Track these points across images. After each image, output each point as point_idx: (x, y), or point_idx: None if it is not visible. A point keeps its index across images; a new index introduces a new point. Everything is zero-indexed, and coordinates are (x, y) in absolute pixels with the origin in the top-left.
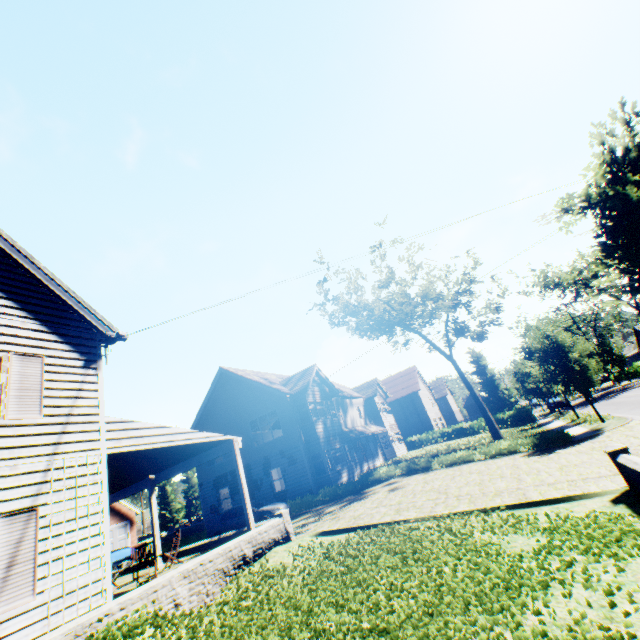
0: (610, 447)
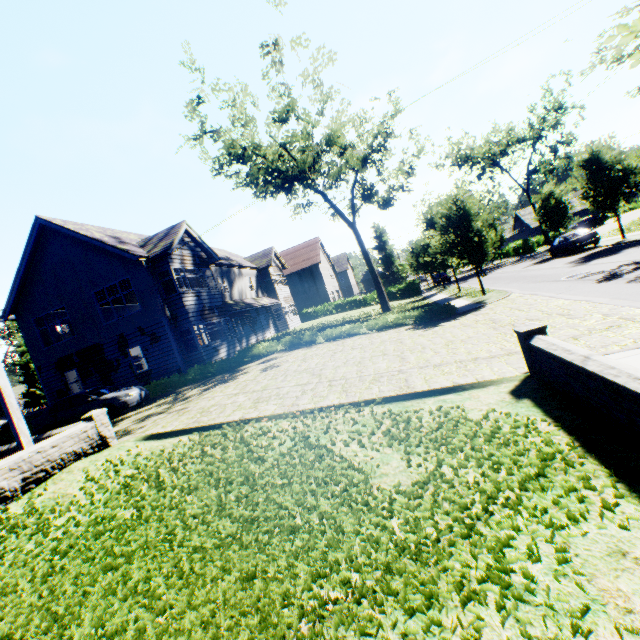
0: (525, 326)
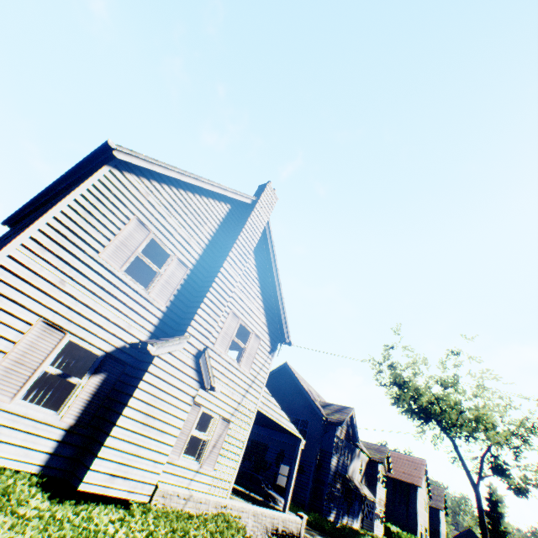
0: None
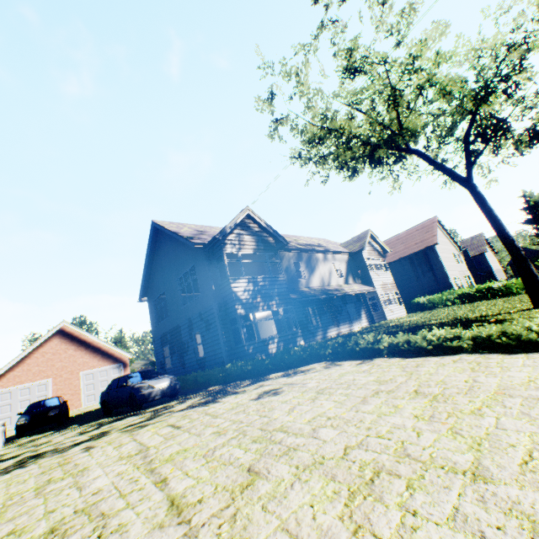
0: None
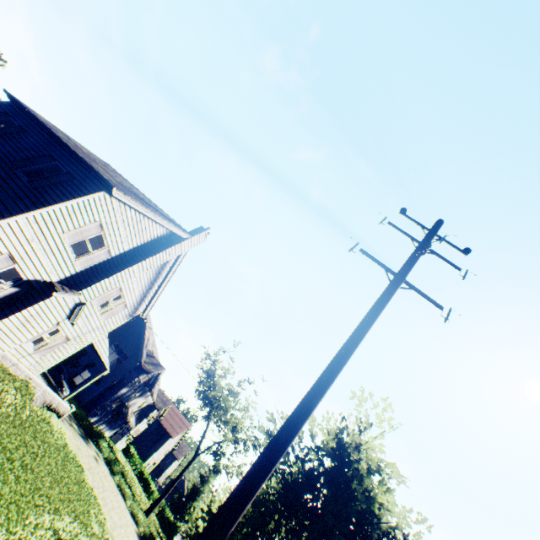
0: None
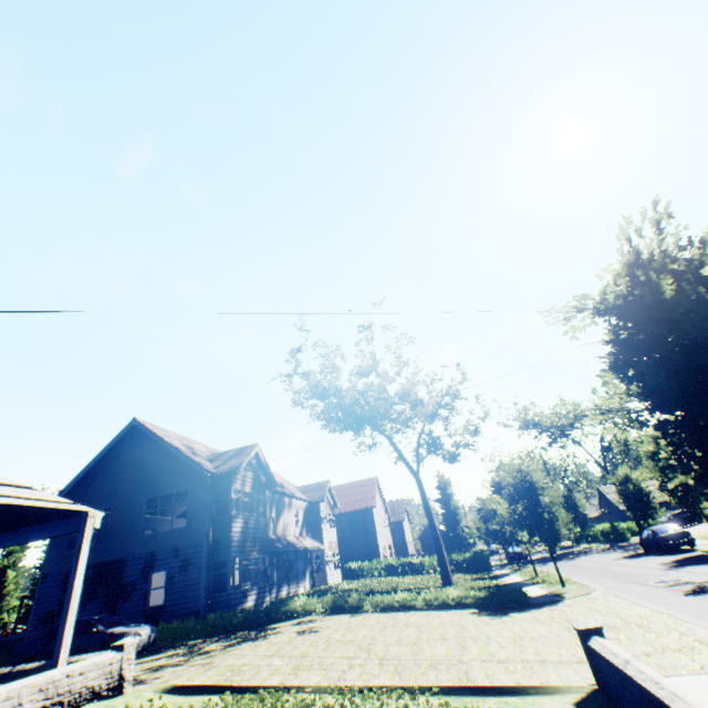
0: (582, 623)
